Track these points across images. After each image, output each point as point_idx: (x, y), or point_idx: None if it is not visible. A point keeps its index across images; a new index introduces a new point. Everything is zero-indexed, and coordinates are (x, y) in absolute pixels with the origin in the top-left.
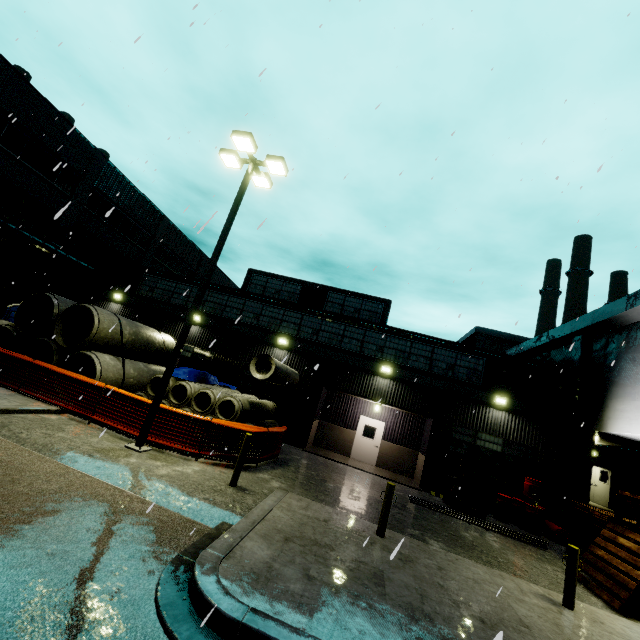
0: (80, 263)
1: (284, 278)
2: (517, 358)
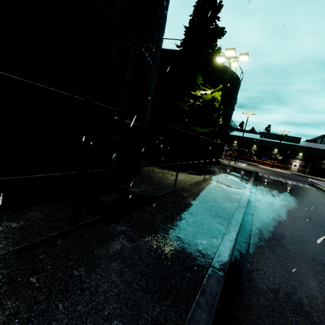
0: None
1: (271, 134)
2: None
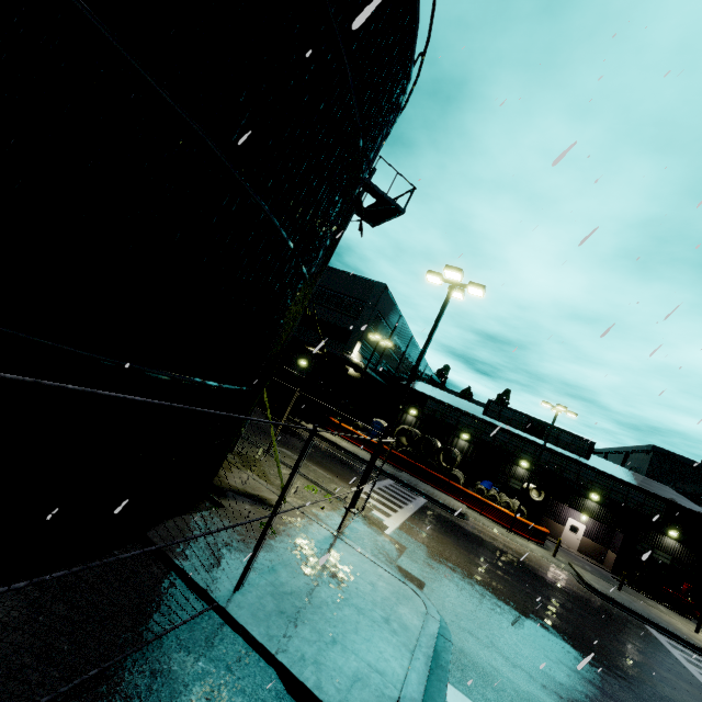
0: (385, 384)
1: (514, 411)
2: (689, 510)
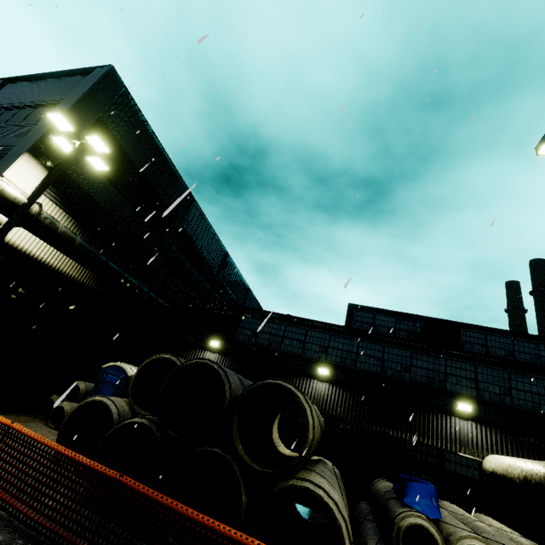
0: (165, 304)
1: (396, 313)
2: None
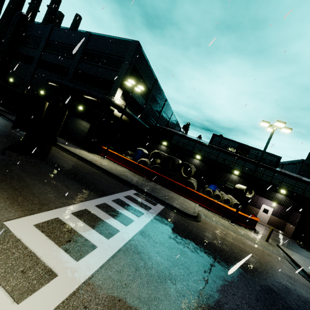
0: (147, 127)
1: (229, 140)
2: None
